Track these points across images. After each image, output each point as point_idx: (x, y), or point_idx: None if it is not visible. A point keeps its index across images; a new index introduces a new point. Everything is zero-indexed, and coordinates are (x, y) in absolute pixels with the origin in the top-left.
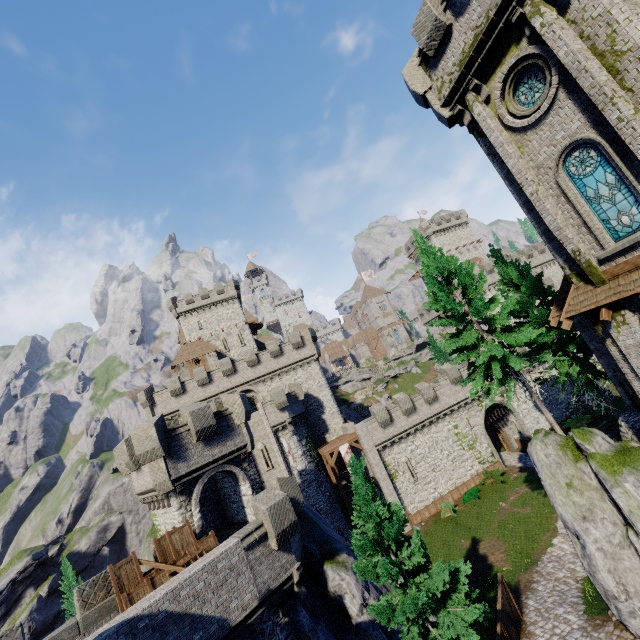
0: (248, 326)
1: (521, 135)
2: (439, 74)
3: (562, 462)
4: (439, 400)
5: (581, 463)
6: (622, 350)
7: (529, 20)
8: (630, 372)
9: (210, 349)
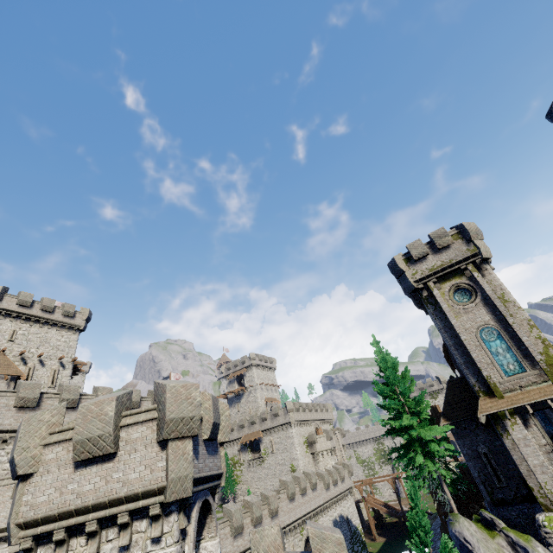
0: (73, 366)
1: (457, 312)
2: (415, 268)
3: (486, 537)
4: (278, 515)
5: (498, 538)
6: (515, 441)
7: (471, 272)
8: (518, 458)
9: (12, 370)
